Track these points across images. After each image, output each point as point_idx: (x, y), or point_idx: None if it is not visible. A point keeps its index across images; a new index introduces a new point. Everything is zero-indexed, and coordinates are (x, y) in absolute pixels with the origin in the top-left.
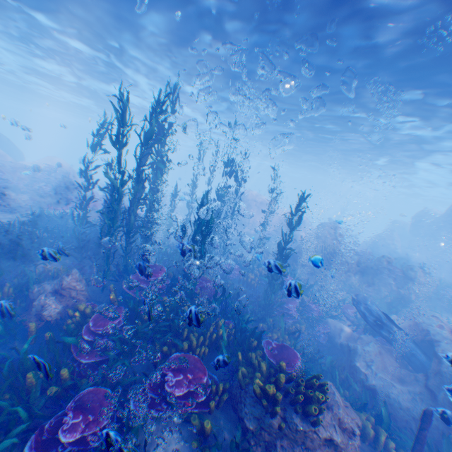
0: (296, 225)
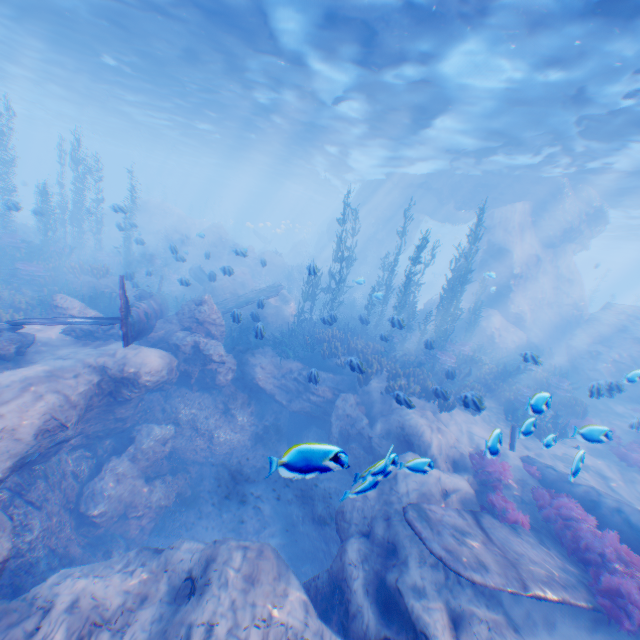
0: (132, 210)
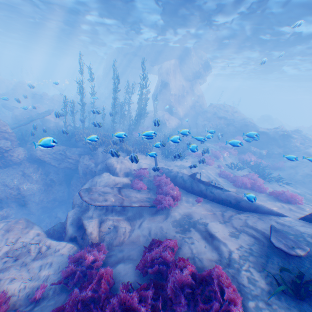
0: None
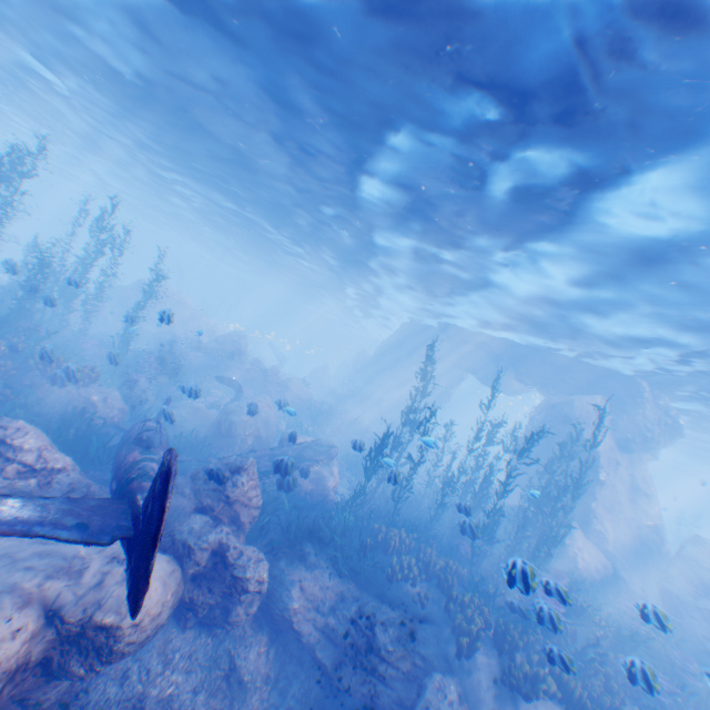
0: (151, 298)
